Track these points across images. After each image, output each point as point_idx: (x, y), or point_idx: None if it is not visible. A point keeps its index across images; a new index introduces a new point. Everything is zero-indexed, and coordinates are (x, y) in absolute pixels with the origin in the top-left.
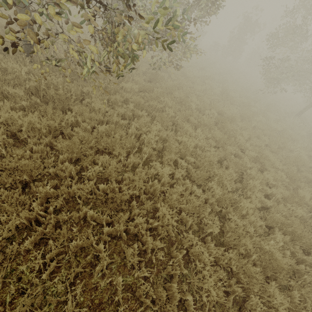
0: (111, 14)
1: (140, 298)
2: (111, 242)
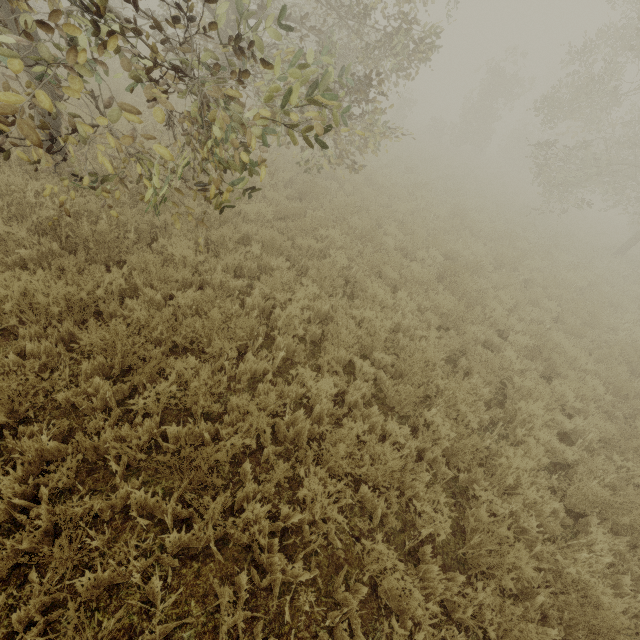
0: (192, 65)
1: None
2: (188, 567)
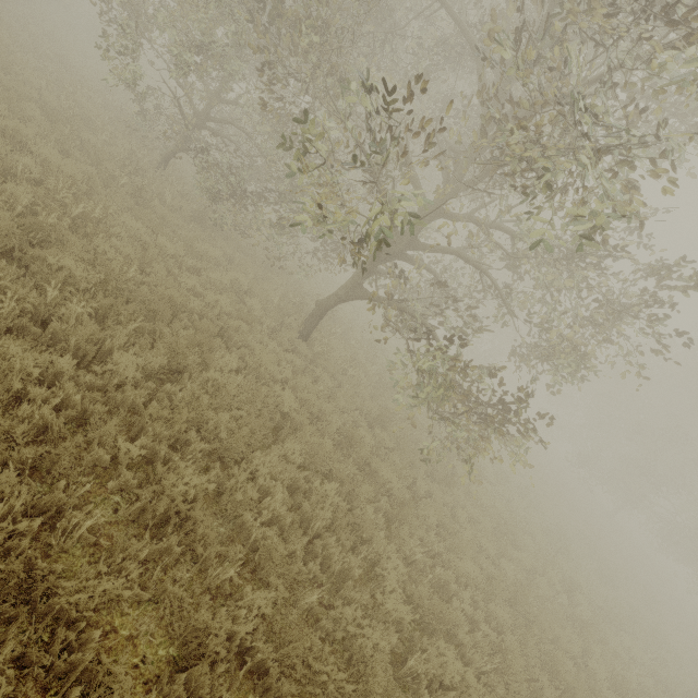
0: None
1: None
2: None
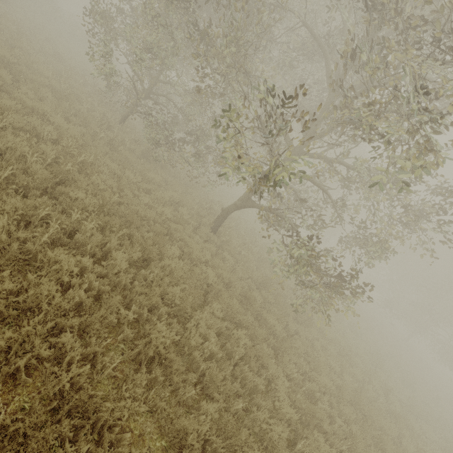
0: None
1: None
2: None
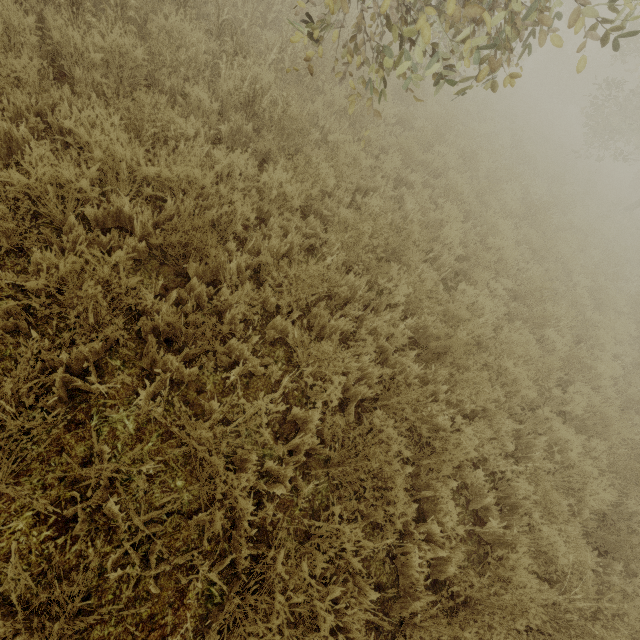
0: None
1: (502, 499)
2: None
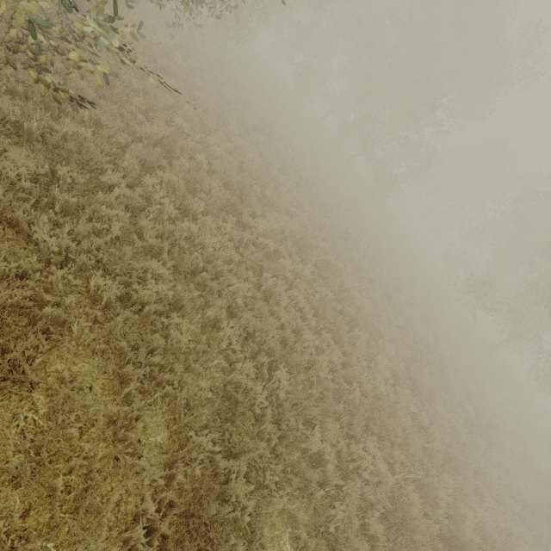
0: None
1: None
2: None
